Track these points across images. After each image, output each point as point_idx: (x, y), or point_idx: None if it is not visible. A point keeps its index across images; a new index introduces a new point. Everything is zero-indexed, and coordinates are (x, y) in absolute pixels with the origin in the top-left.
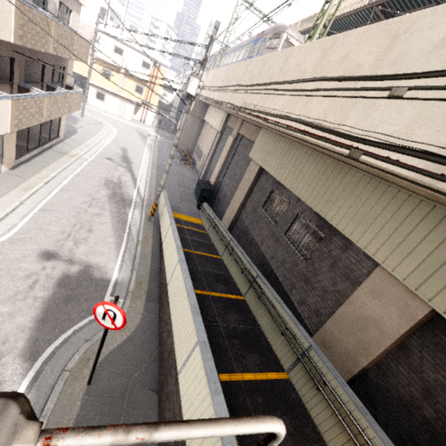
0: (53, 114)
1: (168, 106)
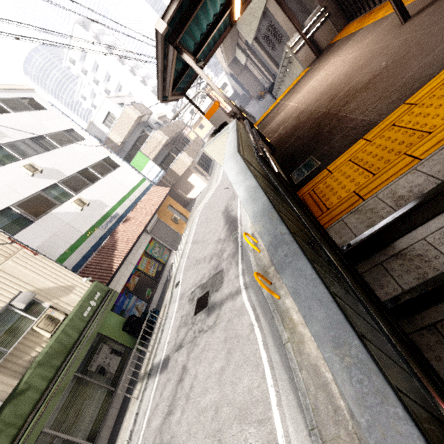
0: (197, 150)
1: (234, 93)
